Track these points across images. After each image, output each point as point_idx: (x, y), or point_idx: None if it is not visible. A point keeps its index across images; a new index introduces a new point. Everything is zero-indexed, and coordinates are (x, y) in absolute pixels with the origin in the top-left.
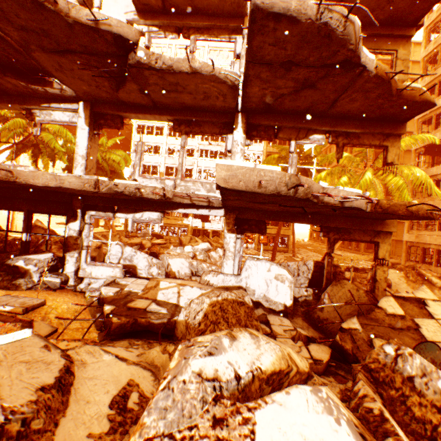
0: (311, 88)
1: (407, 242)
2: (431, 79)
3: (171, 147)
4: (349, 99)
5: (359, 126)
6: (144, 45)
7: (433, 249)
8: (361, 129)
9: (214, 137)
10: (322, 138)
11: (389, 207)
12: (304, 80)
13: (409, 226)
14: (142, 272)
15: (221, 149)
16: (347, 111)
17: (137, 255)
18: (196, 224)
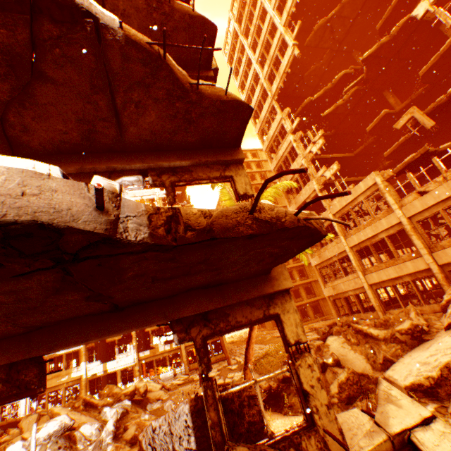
0: (43, 80)
1: (330, 297)
2: (277, 161)
3: None
4: (134, 107)
5: (184, 156)
6: None
7: (353, 295)
8: (188, 159)
9: None
10: (138, 179)
11: (215, 223)
12: (4, 53)
13: (323, 280)
14: None
15: None
16: (151, 132)
17: None
18: (94, 370)
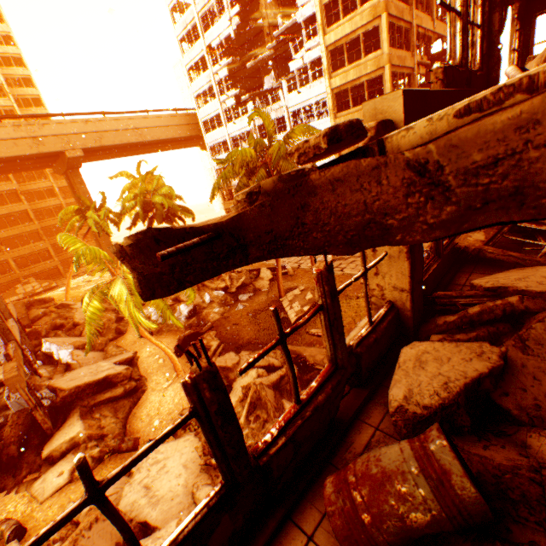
0: None
1: None
2: None
3: (233, 136)
4: None
5: None
6: (170, 8)
7: None
8: None
9: (263, 101)
10: None
11: None
12: None
13: None
14: (56, 356)
15: (276, 115)
16: None
17: (52, 346)
18: None
